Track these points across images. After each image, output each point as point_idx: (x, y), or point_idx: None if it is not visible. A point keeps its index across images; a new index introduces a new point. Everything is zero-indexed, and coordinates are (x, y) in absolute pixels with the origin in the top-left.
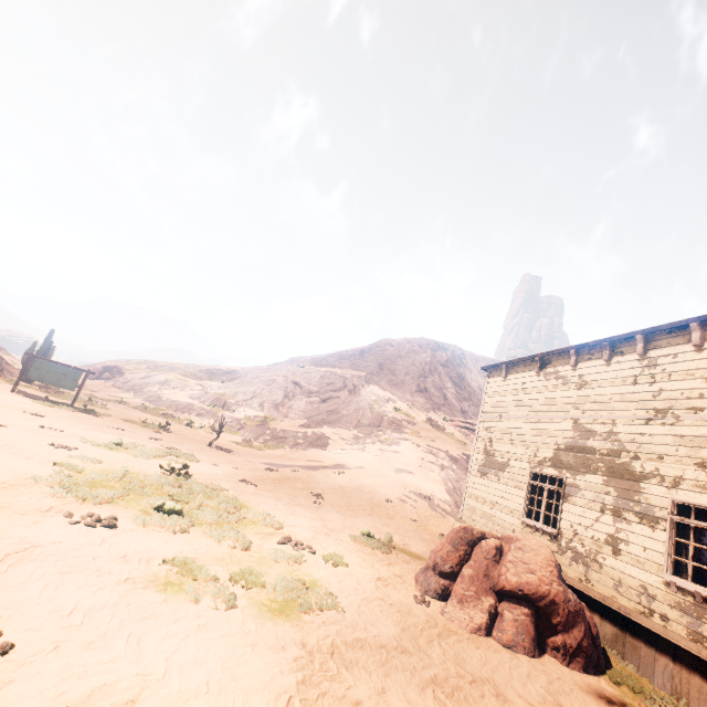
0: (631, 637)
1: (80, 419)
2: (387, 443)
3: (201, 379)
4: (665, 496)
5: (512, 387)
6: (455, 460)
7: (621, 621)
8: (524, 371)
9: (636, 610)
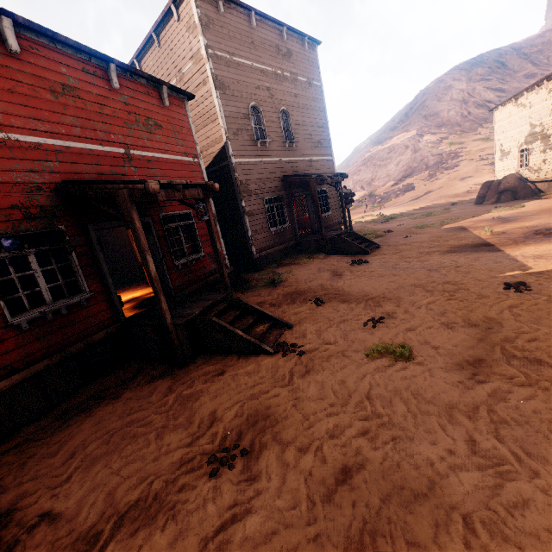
0: (550, 185)
1: None
2: (450, 169)
3: None
4: None
5: (505, 116)
6: None
7: (548, 183)
8: (508, 106)
9: (550, 177)
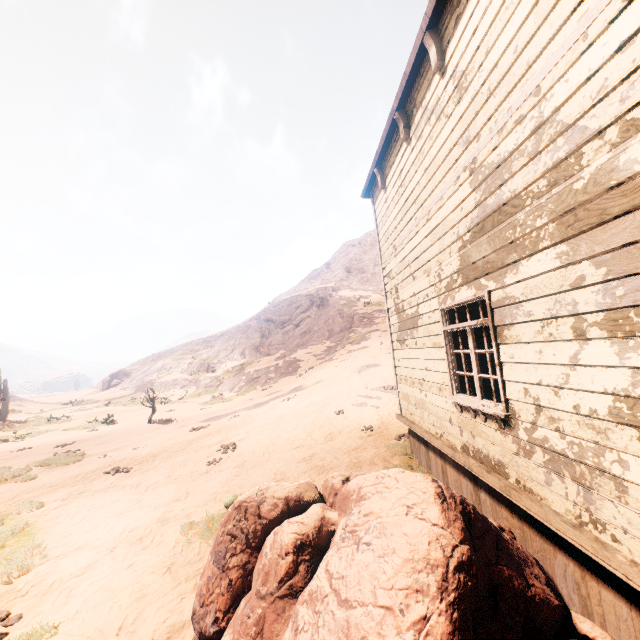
0: None
1: None
2: (356, 342)
3: (198, 351)
4: None
5: (392, 193)
6: None
7: None
8: (395, 156)
9: None
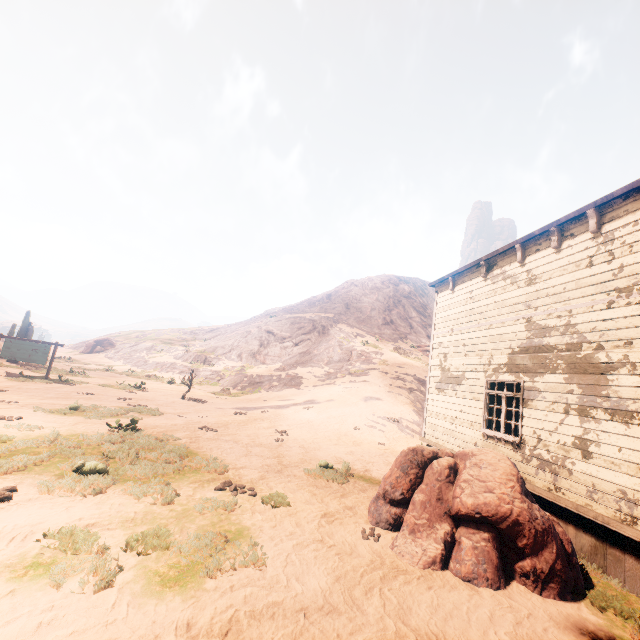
0: (612, 549)
1: (49, 389)
2: (356, 375)
3: (186, 340)
4: (639, 386)
5: (460, 298)
6: (423, 382)
7: (599, 531)
8: (470, 279)
9: (616, 518)
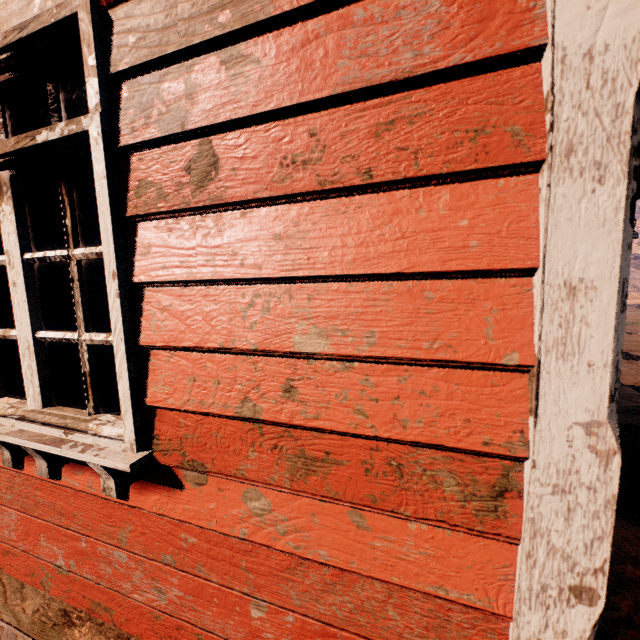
0: None
1: None
2: None
3: None
4: None
5: None
6: None
7: None
8: None
9: None
